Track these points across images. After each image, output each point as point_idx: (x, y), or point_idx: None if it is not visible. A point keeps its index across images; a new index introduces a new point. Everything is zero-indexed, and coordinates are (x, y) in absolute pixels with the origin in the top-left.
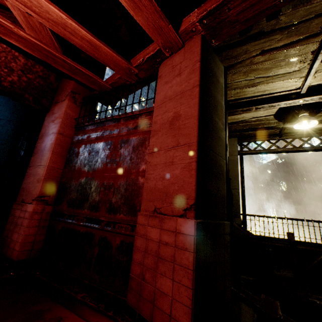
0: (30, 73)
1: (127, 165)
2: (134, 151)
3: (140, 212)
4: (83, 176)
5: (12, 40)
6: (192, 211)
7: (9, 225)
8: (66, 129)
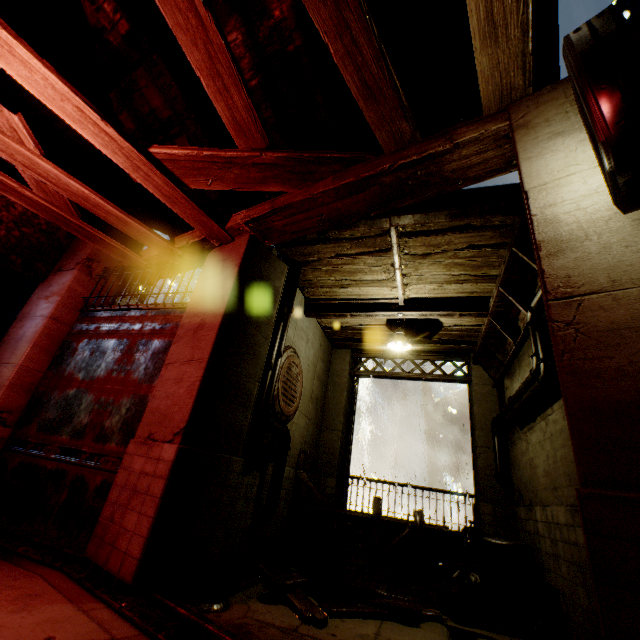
0: (28, 226)
1: (139, 377)
2: (153, 358)
3: (133, 439)
4: (74, 386)
5: (13, 196)
6: (181, 435)
7: None
8: (65, 311)
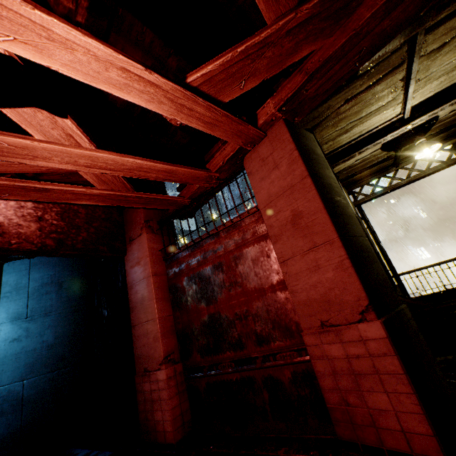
0: (94, 221)
1: (255, 283)
2: (256, 264)
3: (303, 332)
4: (204, 314)
5: (83, 201)
6: (371, 311)
7: (143, 405)
8: (156, 266)
